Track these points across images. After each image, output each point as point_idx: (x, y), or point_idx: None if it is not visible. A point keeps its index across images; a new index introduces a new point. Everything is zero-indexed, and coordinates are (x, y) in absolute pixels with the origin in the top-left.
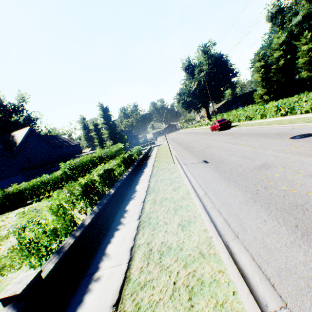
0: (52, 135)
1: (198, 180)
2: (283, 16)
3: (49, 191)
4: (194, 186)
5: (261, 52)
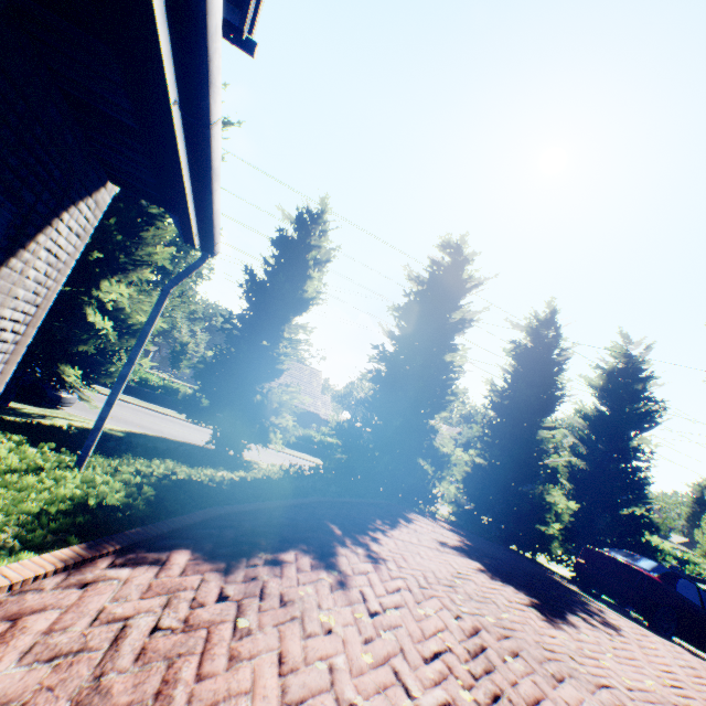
0: None
1: None
2: None
3: None
4: None
5: None
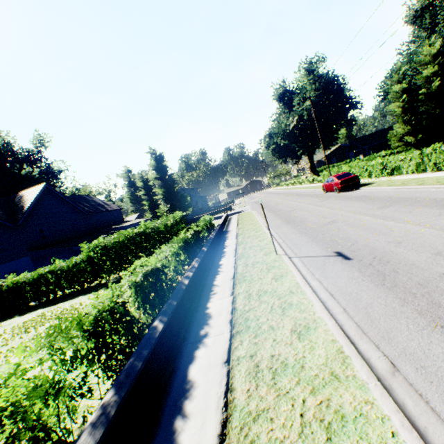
0: (81, 196)
1: (347, 306)
2: (434, 14)
3: (64, 289)
4: (344, 329)
5: (402, 68)
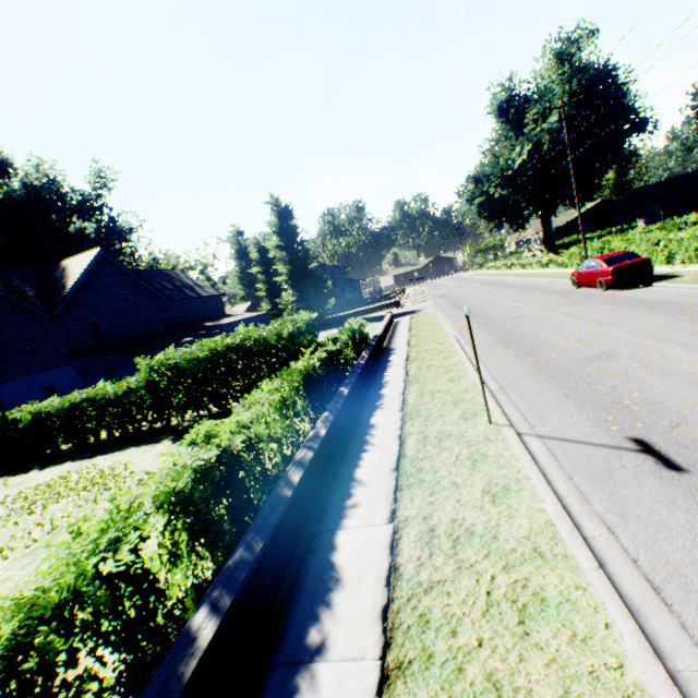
0: (160, 270)
1: None
2: None
3: (110, 431)
4: None
5: None
